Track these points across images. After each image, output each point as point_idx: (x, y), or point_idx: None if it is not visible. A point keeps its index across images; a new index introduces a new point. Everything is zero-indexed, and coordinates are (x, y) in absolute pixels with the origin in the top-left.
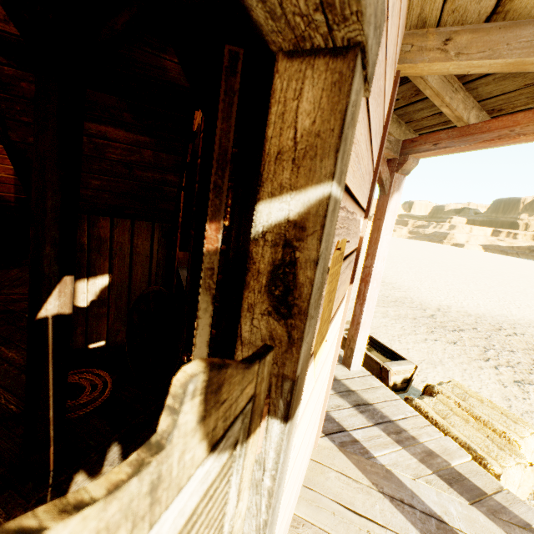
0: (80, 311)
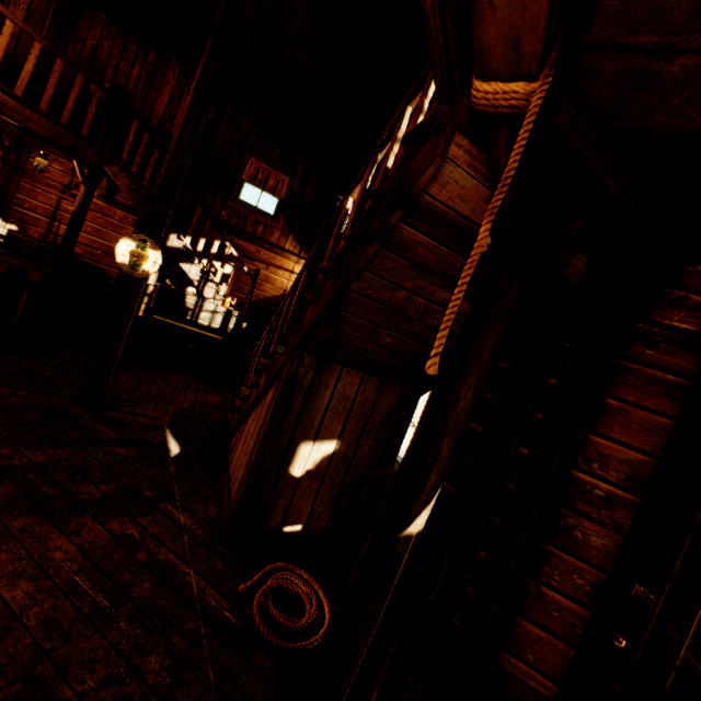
0: (291, 481)
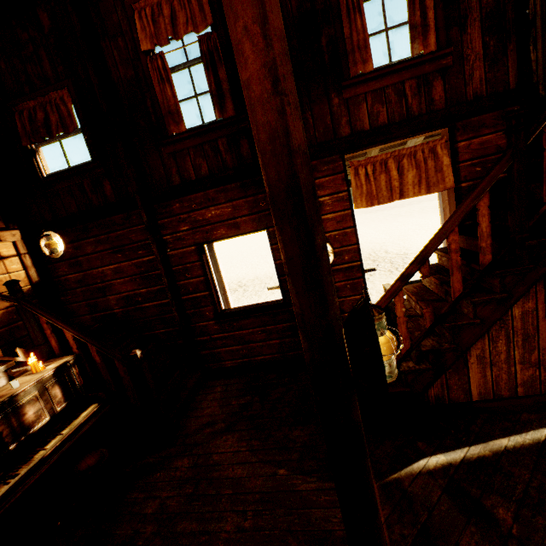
0: None
